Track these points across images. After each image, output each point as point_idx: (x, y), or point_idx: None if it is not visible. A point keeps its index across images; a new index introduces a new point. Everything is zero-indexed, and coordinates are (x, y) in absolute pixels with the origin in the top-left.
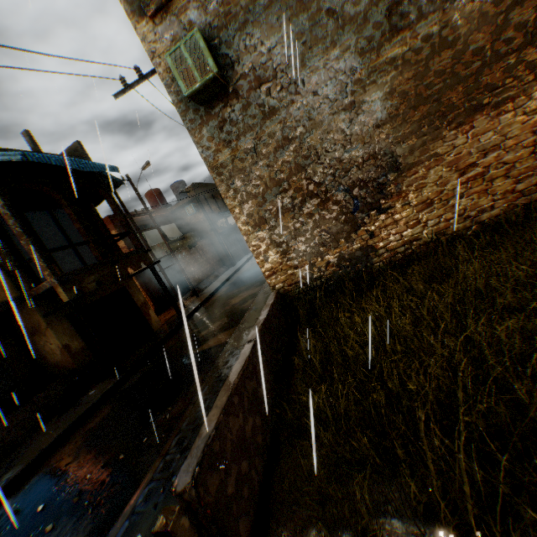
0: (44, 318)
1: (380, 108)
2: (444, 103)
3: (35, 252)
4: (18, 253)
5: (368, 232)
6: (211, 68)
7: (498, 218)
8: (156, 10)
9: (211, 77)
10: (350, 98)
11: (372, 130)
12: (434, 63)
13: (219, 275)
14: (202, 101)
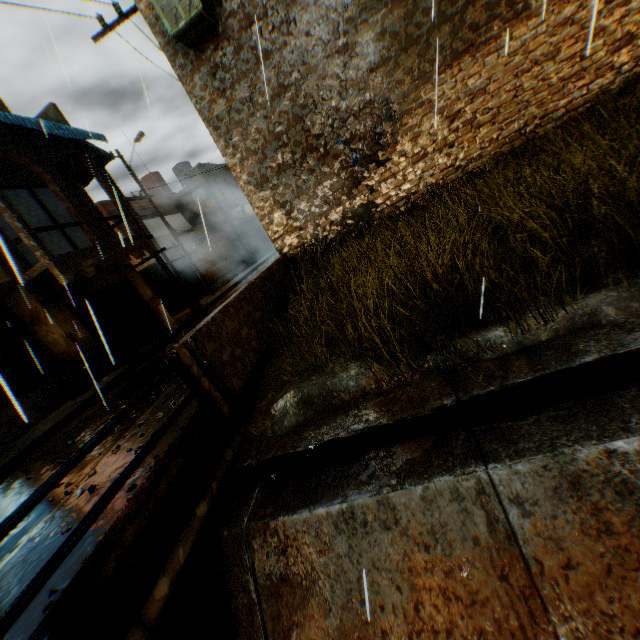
0: (42, 305)
1: (373, 51)
2: (433, 45)
3: (23, 229)
4: (3, 235)
5: (369, 187)
6: (196, 4)
7: (487, 167)
8: None
9: (197, 15)
10: (343, 40)
11: (367, 76)
12: (422, 0)
13: (238, 273)
14: (191, 43)
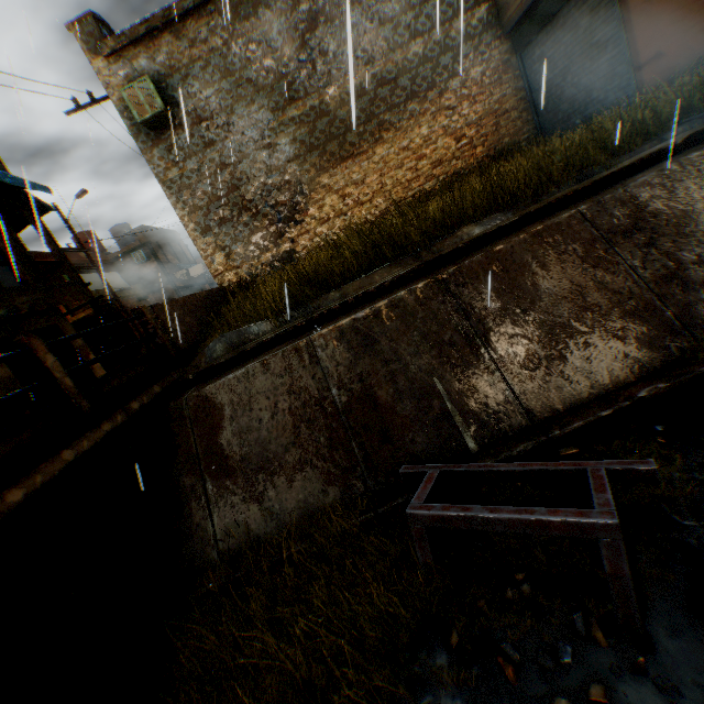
0: None
1: (289, 150)
2: (328, 151)
3: None
4: None
5: (290, 239)
6: (160, 105)
7: None
8: (112, 54)
9: (160, 112)
10: (268, 140)
11: (285, 164)
12: (319, 124)
13: None
14: (153, 128)
